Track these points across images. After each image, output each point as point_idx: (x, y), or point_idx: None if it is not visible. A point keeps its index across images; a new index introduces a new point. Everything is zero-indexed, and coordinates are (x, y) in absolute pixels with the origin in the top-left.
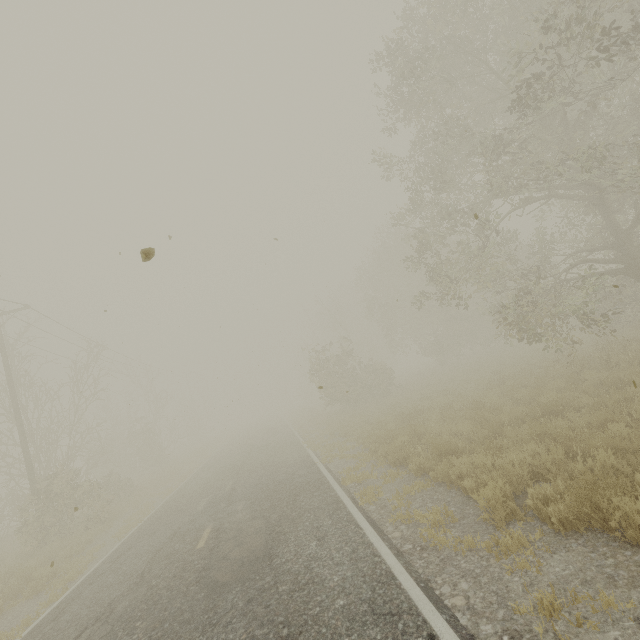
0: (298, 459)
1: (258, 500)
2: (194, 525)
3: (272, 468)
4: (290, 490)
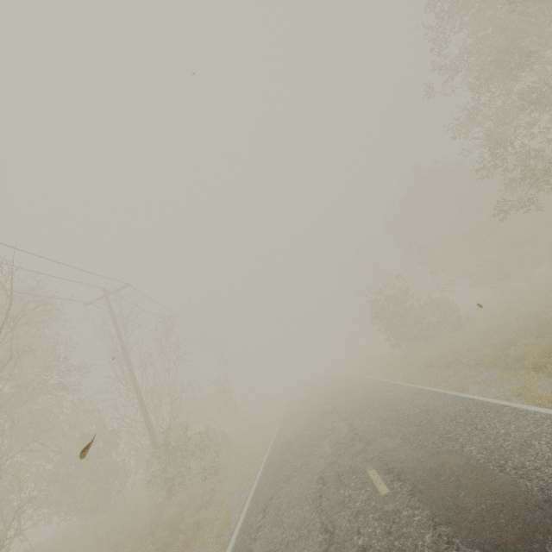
0: (410, 393)
1: (410, 435)
2: (341, 468)
3: (383, 405)
4: (449, 420)
